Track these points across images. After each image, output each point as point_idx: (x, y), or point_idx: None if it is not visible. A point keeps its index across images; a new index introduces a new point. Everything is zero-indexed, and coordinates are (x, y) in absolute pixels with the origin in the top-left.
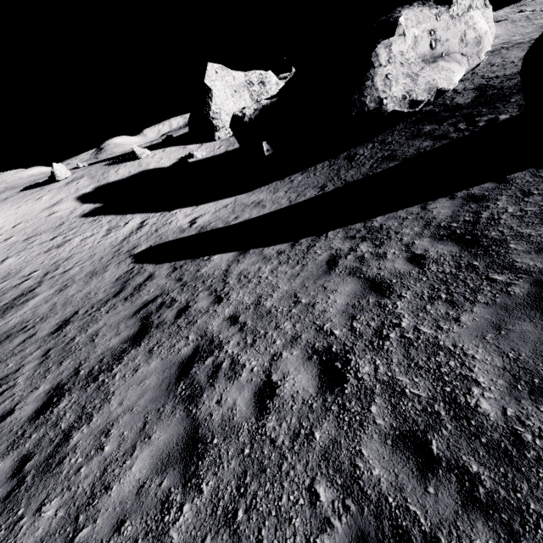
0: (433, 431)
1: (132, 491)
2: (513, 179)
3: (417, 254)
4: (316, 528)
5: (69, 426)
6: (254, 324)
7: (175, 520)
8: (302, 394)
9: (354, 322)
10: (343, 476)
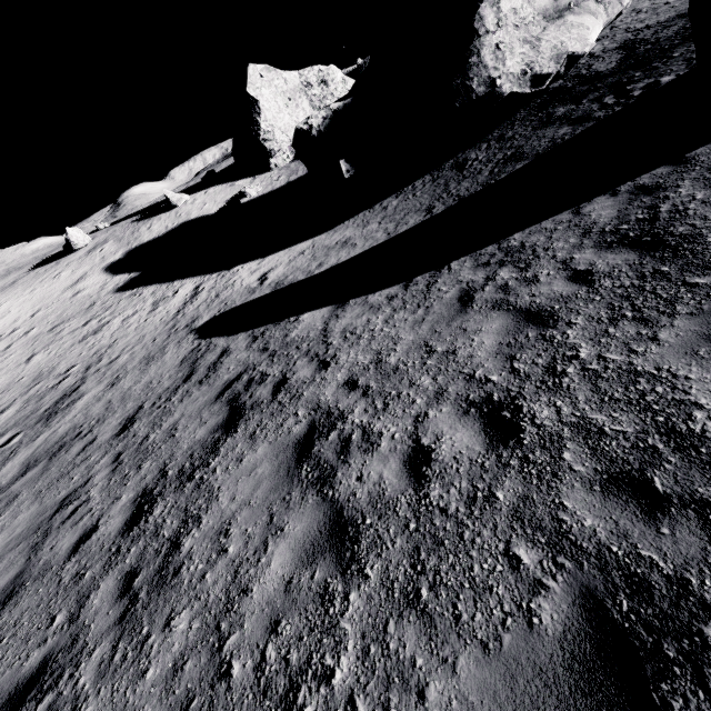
0: (652, 468)
1: (279, 589)
2: (696, 157)
3: (581, 270)
4: (526, 592)
5: (174, 533)
6: (381, 386)
7: (342, 611)
8: (467, 454)
9: (514, 363)
10: (546, 533)
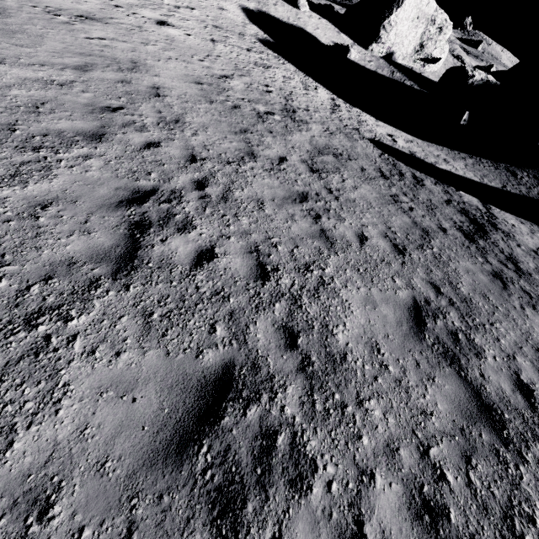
0: None
1: None
2: None
3: None
4: None
5: (507, 258)
6: None
7: None
8: None
9: None
10: None
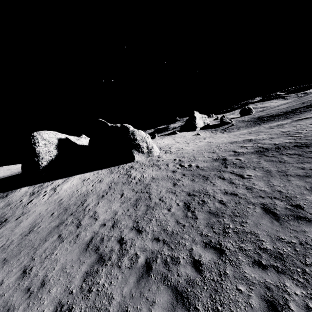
0: None
1: None
2: None
3: None
4: None
5: None
6: None
7: None
8: None
9: None
10: None
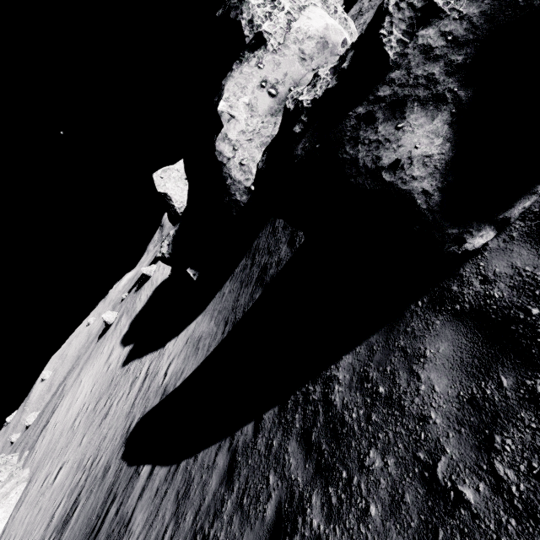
0: None
1: None
2: (261, 430)
3: None
4: None
5: None
6: None
7: None
8: None
9: None
10: None
